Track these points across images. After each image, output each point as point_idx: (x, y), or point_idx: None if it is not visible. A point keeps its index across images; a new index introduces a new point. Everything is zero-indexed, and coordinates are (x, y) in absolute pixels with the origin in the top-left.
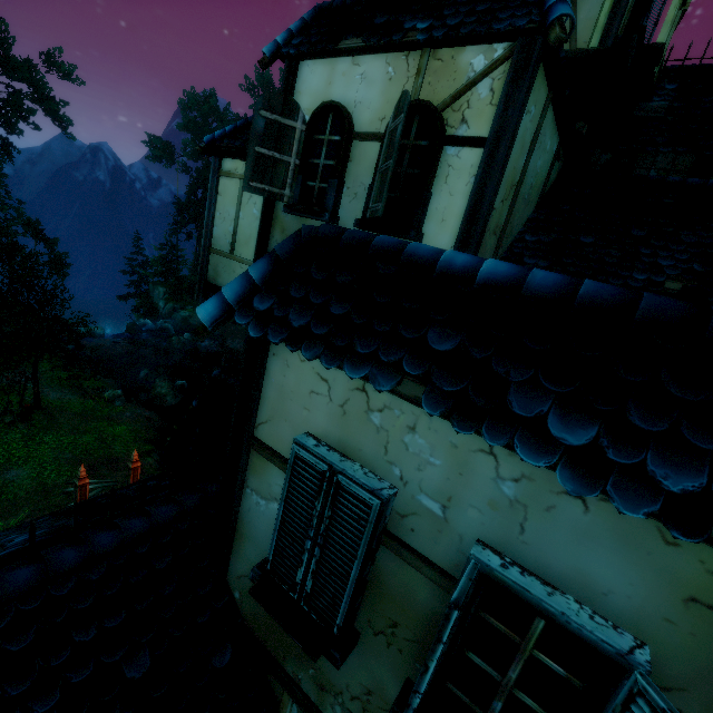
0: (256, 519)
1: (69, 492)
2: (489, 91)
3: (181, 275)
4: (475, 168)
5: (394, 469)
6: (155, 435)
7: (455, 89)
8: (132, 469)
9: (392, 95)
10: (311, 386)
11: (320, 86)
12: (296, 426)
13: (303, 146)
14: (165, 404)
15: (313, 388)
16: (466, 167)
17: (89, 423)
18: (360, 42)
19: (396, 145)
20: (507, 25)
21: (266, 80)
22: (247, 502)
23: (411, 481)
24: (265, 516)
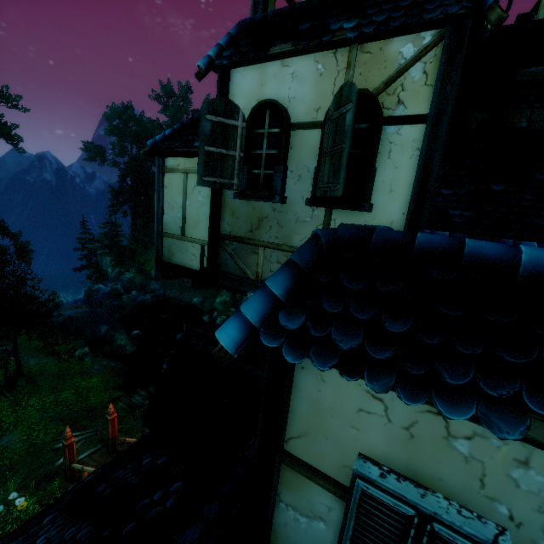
0: (296, 536)
1: (57, 449)
2: (422, 74)
3: (121, 245)
4: (417, 142)
5: (498, 506)
6: (121, 381)
7: (387, 76)
8: (109, 420)
9: (325, 88)
10: (358, 403)
11: (253, 88)
12: (342, 444)
13: (245, 140)
14: (125, 353)
15: (362, 406)
16: (408, 142)
17: (65, 381)
18: (289, 47)
19: (347, 131)
20: (438, 13)
21: (169, 90)
22: (282, 517)
23: (528, 524)
24: (308, 534)
